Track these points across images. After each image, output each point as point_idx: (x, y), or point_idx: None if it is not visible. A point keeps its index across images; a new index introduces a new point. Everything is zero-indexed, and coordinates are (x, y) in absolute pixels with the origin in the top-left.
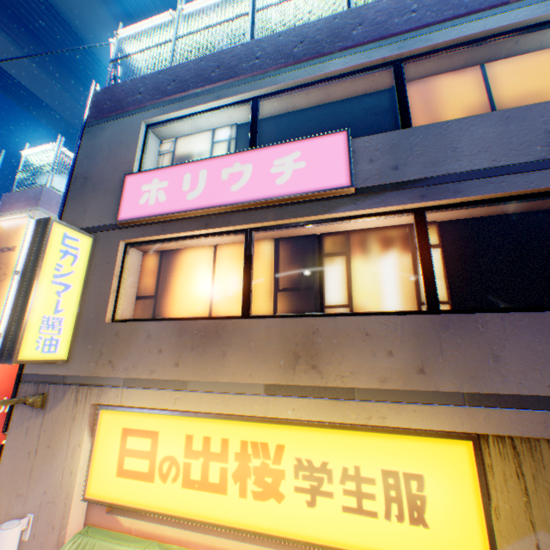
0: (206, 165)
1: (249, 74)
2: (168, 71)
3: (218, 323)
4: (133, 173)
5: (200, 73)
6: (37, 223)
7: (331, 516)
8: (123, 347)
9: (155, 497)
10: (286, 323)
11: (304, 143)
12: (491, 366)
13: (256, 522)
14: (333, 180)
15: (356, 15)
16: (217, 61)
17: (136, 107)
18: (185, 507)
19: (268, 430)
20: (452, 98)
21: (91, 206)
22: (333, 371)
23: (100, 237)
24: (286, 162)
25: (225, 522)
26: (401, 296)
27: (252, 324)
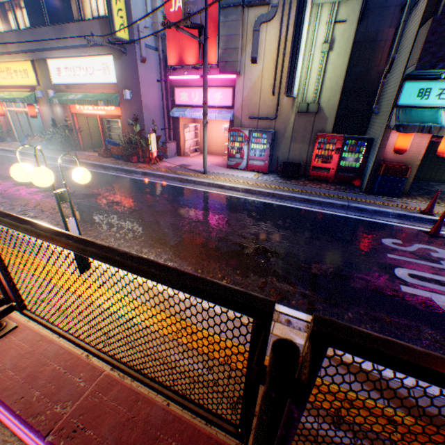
0: None
1: None
2: None
3: None
4: None
5: None
6: None
7: (21, 80)
8: None
9: (0, 83)
10: None
11: None
12: (27, 45)
13: (14, 84)
14: None
15: None
16: None
17: None
18: (5, 84)
19: (9, 65)
20: None
21: None
22: (10, 49)
23: None
24: None
25: (10, 85)
26: (24, 28)
27: None
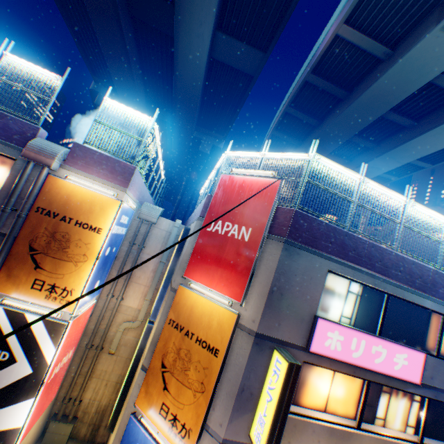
0: (365, 337)
1: (394, 279)
2: (351, 237)
3: (349, 432)
4: (323, 317)
5: (370, 256)
6: (290, 365)
7: None
8: (297, 434)
9: None
10: (377, 439)
11: (409, 350)
12: None
13: None
14: (414, 378)
15: (443, 279)
16: (380, 254)
17: (325, 252)
18: None
19: None
20: (443, 331)
21: (284, 321)
22: None
23: (288, 351)
24: (400, 357)
25: None
26: (401, 420)
27: (363, 436)
